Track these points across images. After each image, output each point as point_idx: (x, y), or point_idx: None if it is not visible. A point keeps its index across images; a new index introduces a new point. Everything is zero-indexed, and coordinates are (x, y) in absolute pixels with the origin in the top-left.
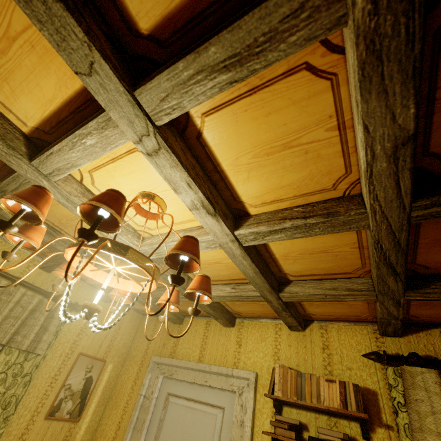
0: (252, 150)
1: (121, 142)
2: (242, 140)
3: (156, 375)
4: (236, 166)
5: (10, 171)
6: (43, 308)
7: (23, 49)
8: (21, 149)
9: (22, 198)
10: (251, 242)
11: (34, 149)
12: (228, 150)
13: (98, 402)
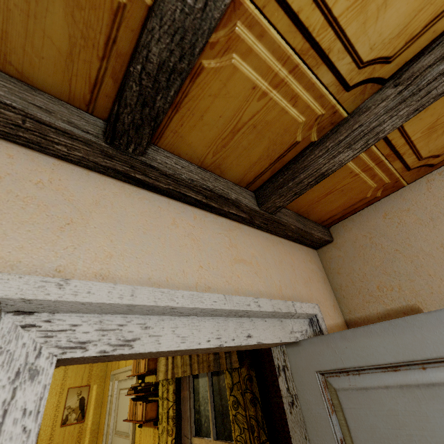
0: None
1: None
2: None
3: (114, 381)
4: None
5: None
6: None
7: None
8: None
9: None
10: None
11: None
12: None
13: (94, 408)
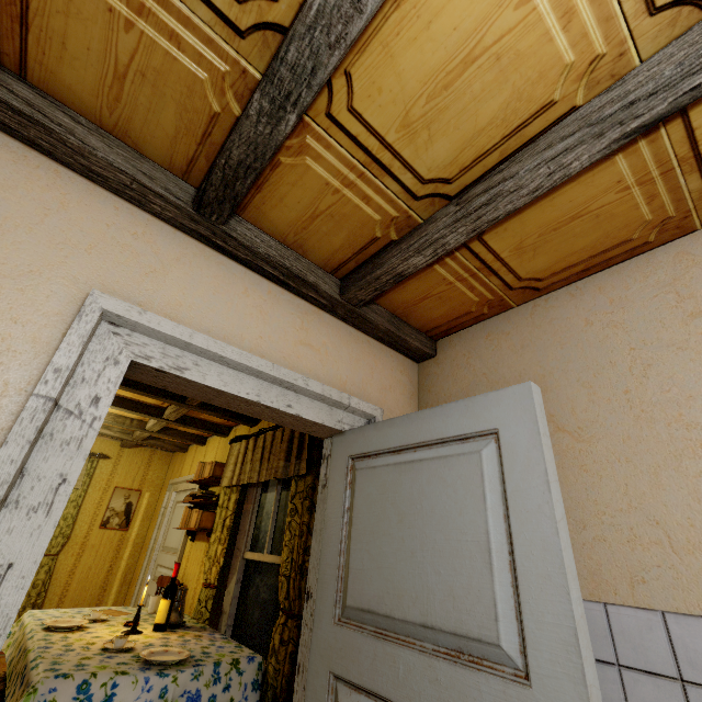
0: None
1: None
2: None
3: (172, 492)
4: None
5: None
6: None
7: None
8: None
9: None
10: None
11: None
12: None
13: (142, 519)
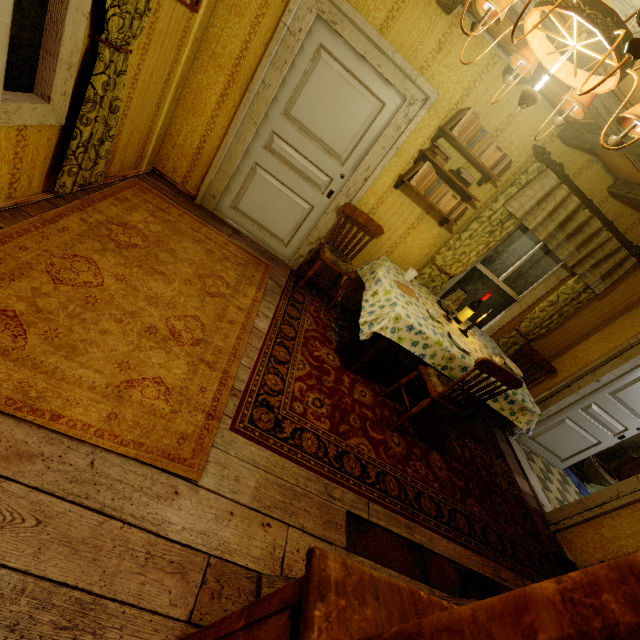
0: None
1: None
2: None
3: (308, 5)
4: None
5: None
6: None
7: None
8: None
9: None
10: None
11: None
12: None
13: None
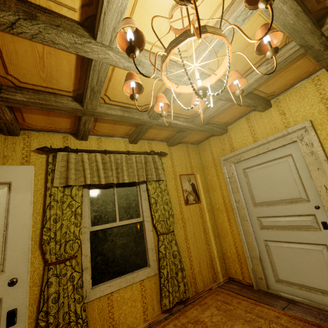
0: None
1: None
2: None
3: (228, 165)
4: None
5: (86, 74)
6: (148, 160)
7: None
8: (85, 34)
9: (127, 25)
10: None
11: (90, 31)
12: None
13: (203, 193)
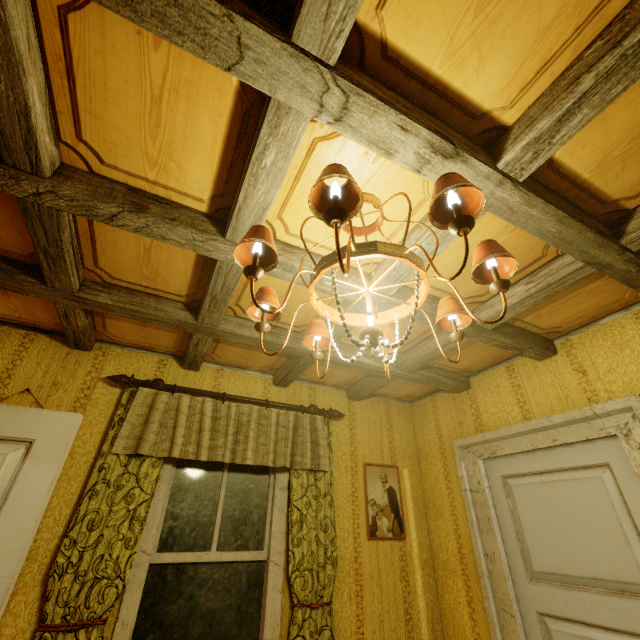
0: (469, 4)
1: (301, 130)
2: (448, 0)
3: (471, 461)
4: (454, 55)
5: (209, 275)
6: (302, 423)
7: (171, 103)
8: (211, 230)
9: (250, 238)
10: (532, 165)
11: (220, 225)
12: (432, 37)
13: (415, 515)
